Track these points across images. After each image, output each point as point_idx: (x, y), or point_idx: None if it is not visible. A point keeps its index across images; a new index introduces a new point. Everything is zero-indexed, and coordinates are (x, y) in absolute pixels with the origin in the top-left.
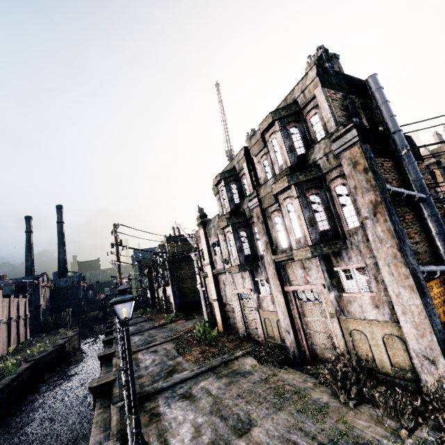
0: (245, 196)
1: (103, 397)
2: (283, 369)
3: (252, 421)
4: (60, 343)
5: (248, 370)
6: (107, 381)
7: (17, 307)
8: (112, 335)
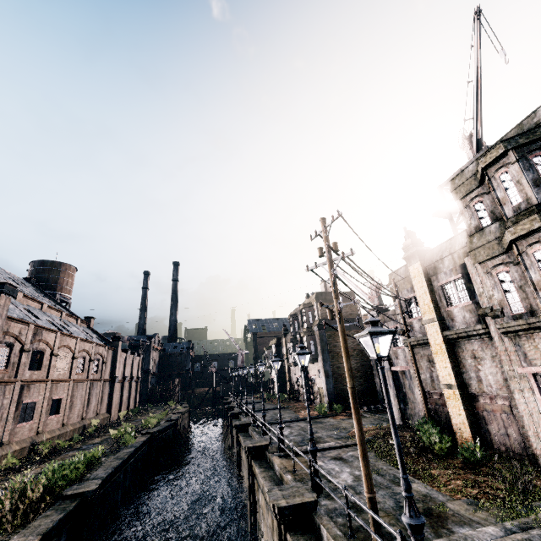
0: None
1: (300, 533)
2: None
3: None
4: (175, 417)
5: None
6: (304, 501)
7: (131, 366)
8: (238, 420)
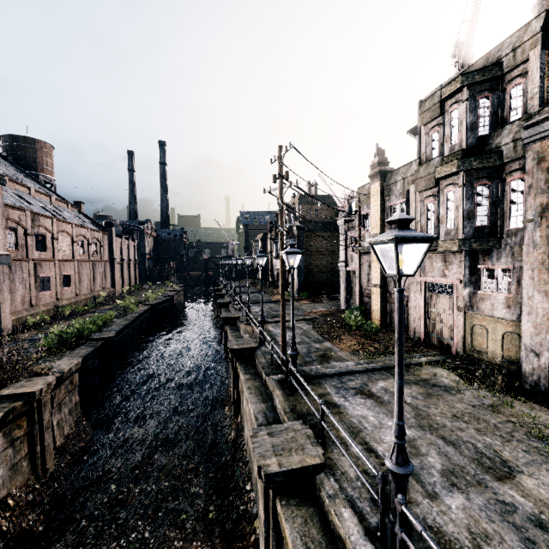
0: (504, 122)
1: (244, 362)
2: (517, 400)
3: (507, 462)
4: (171, 294)
5: (450, 385)
6: (249, 347)
7: (127, 250)
8: (223, 299)
